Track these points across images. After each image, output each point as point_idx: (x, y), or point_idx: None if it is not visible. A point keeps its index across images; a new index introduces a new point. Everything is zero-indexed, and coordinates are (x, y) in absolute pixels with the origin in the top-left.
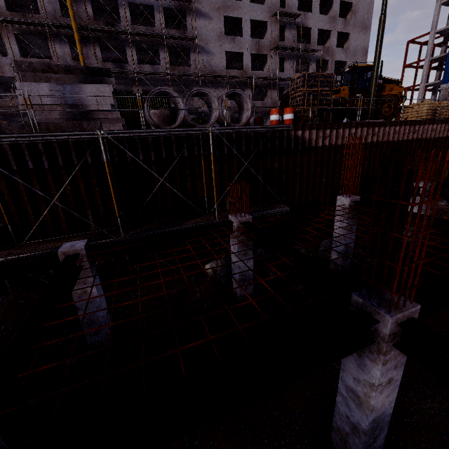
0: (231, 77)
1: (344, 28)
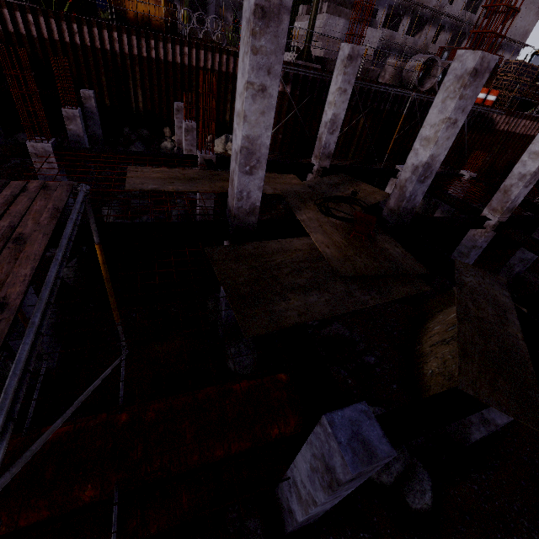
0: None
1: None
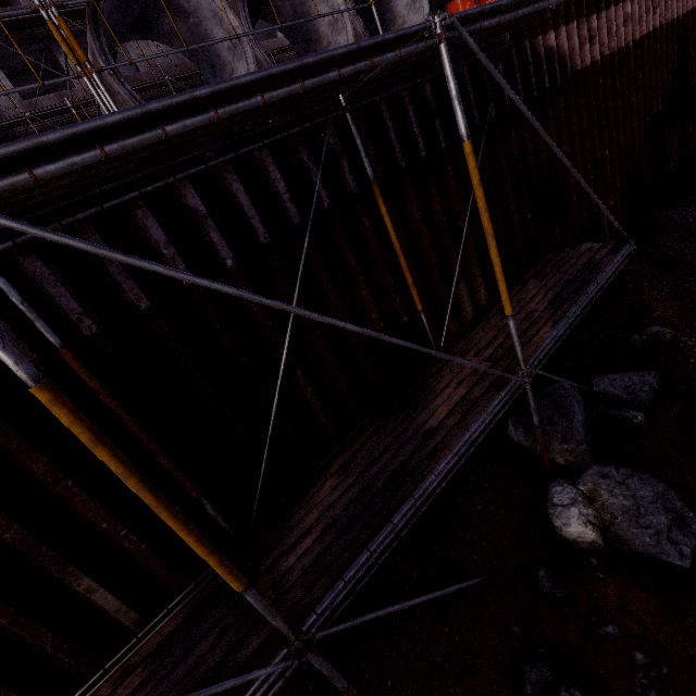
0: None
1: None
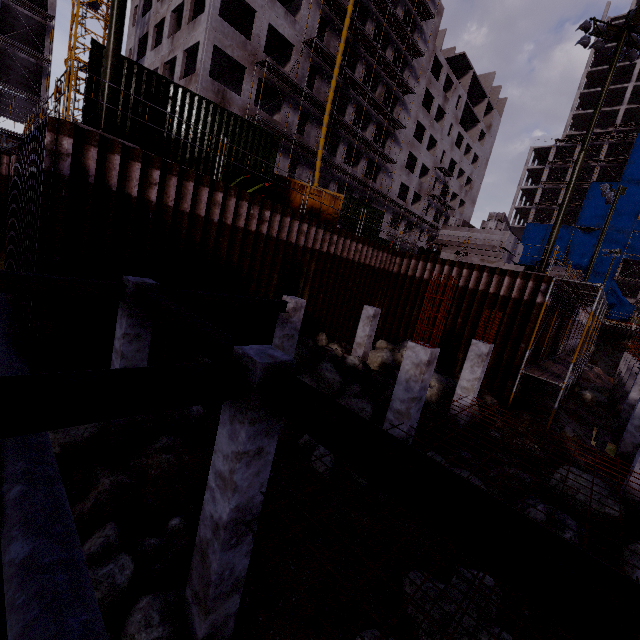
0: (400, 207)
1: (464, 197)
